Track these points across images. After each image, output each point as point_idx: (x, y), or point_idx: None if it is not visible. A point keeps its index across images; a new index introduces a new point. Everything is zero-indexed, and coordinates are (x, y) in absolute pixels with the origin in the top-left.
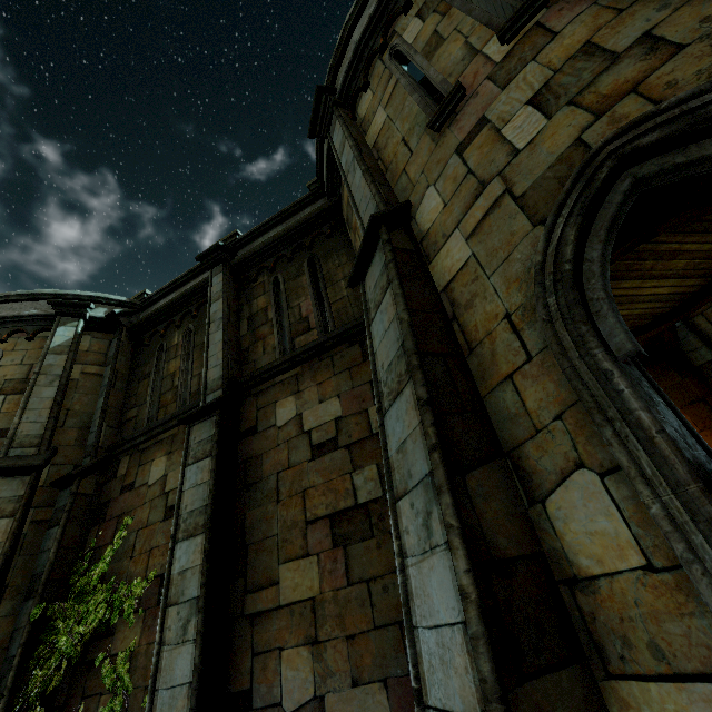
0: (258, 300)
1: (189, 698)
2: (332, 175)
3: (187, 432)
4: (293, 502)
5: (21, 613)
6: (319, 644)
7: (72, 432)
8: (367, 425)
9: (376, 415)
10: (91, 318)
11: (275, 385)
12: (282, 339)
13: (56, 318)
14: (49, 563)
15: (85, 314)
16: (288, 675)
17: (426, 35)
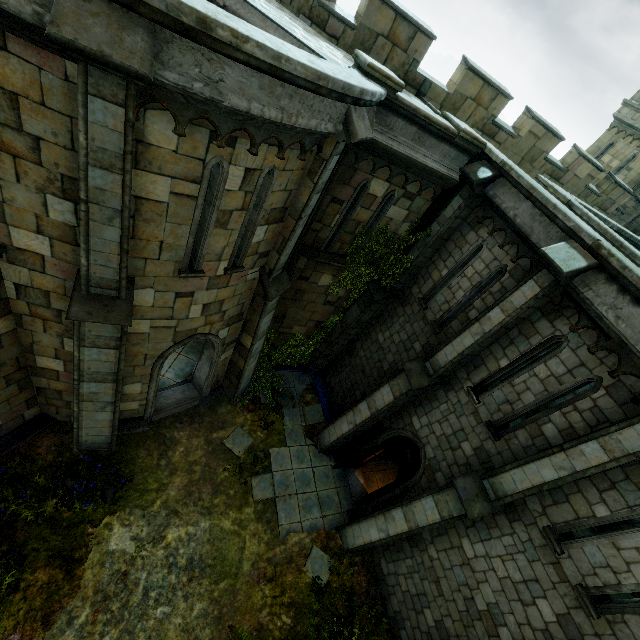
0: None
1: None
2: None
3: None
4: None
5: None
6: None
7: None
8: None
9: None
10: None
11: None
12: None
13: None
14: None
15: None
16: None
17: (231, 204)
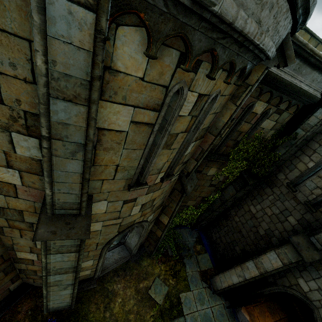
0: None
1: None
2: None
3: None
4: None
5: None
6: None
7: None
8: None
9: None
10: None
11: None
12: None
13: None
14: None
15: None
16: None
17: (178, 128)
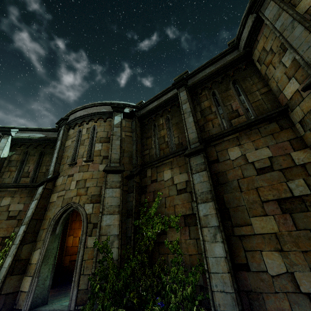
0: (204, 103)
1: (226, 262)
2: (251, 35)
3: (188, 160)
4: (250, 192)
5: (127, 222)
6: (284, 252)
7: (127, 158)
8: (291, 161)
9: (297, 156)
10: (124, 113)
11: (224, 141)
12: (222, 121)
13: (113, 113)
14: (134, 206)
15: (123, 111)
16: (268, 261)
17: None
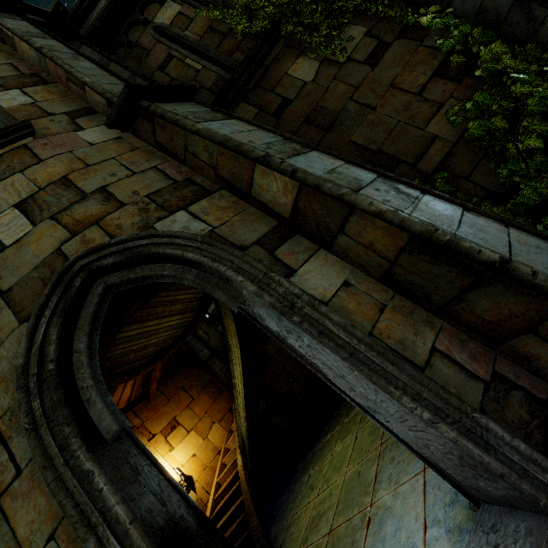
0: None
1: None
2: None
3: None
4: None
5: None
6: None
7: None
8: None
9: None
10: None
11: None
12: None
13: None
14: None
15: None
16: None
17: None
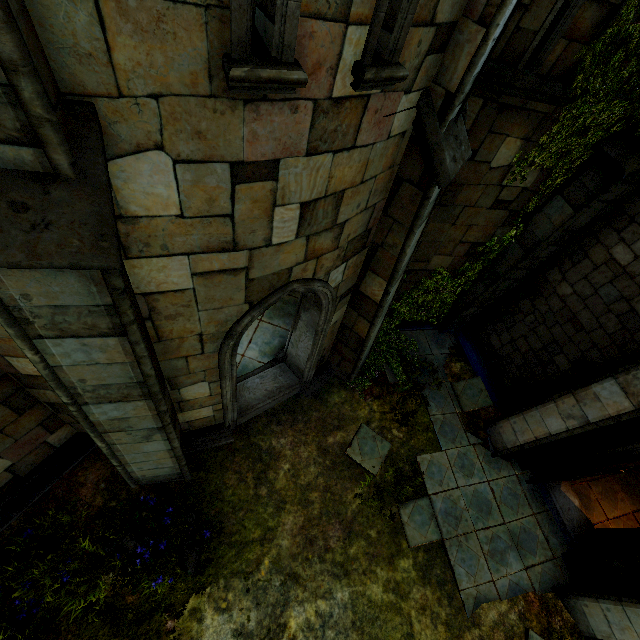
0: None
1: None
2: None
3: None
4: None
5: None
6: None
7: None
8: None
9: None
10: None
11: None
12: None
13: None
14: None
15: None
16: None
17: None
